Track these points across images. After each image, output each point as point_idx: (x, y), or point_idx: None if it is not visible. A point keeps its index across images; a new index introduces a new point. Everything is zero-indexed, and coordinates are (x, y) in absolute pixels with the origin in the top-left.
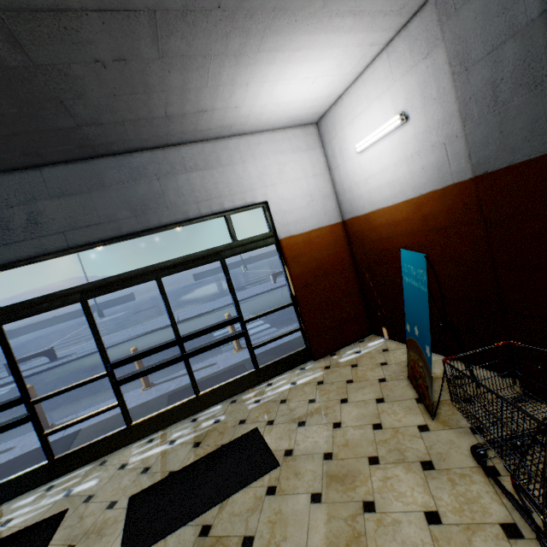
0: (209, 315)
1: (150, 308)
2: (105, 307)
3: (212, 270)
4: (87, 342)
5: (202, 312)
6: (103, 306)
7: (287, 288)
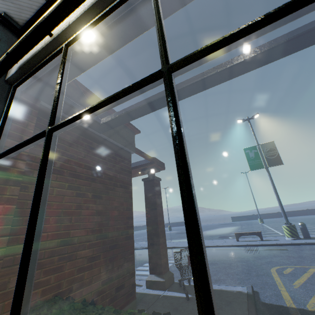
0: (174, 250)
1: (184, 232)
2: (181, 224)
3: (245, 216)
4: (139, 242)
5: (176, 246)
6: (180, 224)
7: (233, 249)
